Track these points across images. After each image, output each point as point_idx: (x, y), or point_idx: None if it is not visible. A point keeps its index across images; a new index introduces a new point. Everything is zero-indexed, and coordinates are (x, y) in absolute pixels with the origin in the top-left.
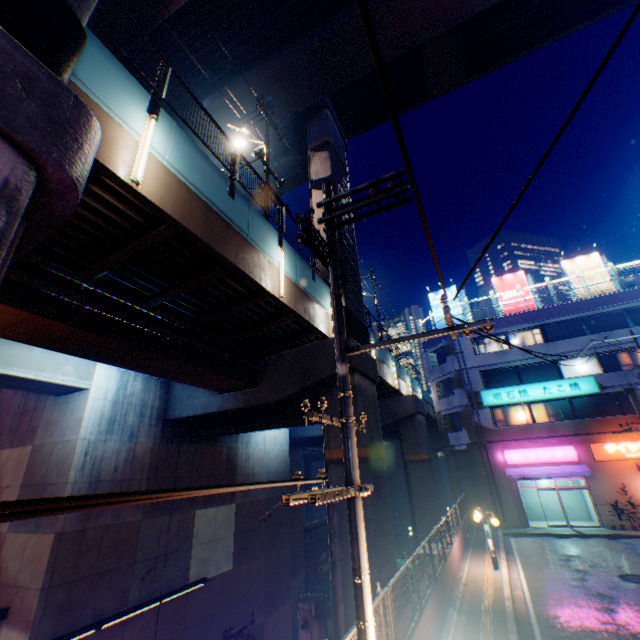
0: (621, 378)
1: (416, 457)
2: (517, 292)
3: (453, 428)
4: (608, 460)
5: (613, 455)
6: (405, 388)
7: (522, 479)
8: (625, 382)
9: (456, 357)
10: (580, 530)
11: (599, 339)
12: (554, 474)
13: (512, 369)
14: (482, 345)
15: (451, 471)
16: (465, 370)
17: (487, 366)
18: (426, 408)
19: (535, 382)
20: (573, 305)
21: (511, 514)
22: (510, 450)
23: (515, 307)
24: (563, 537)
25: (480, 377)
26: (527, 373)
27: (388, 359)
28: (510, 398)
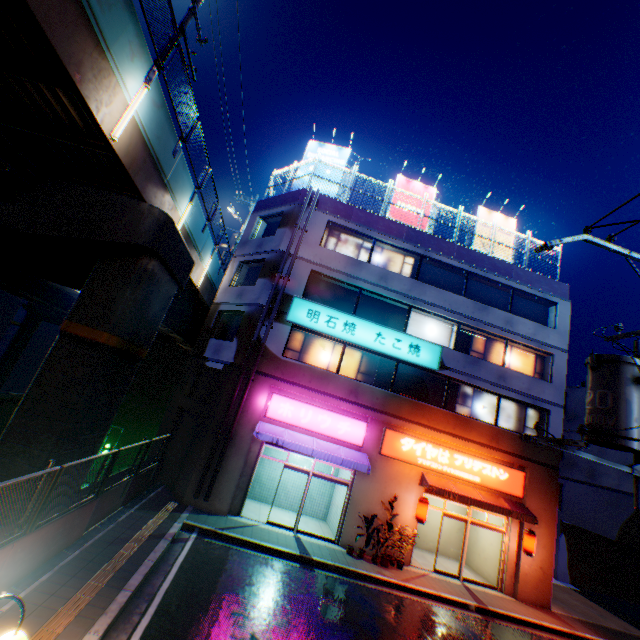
0: (468, 365)
1: (87, 334)
2: (416, 209)
3: (225, 336)
4: (396, 459)
5: (405, 455)
6: (166, 206)
7: (274, 445)
8: (469, 372)
9: (293, 232)
10: (308, 547)
11: (473, 308)
12: (322, 455)
13: (355, 293)
14: (338, 242)
15: (180, 395)
16: (294, 257)
17: (327, 270)
18: (210, 300)
19: (374, 322)
20: (471, 254)
21: (225, 492)
22: (284, 398)
23: (408, 218)
24: (277, 559)
25: (308, 279)
26: (369, 308)
27: (127, 46)
28: (329, 327)
